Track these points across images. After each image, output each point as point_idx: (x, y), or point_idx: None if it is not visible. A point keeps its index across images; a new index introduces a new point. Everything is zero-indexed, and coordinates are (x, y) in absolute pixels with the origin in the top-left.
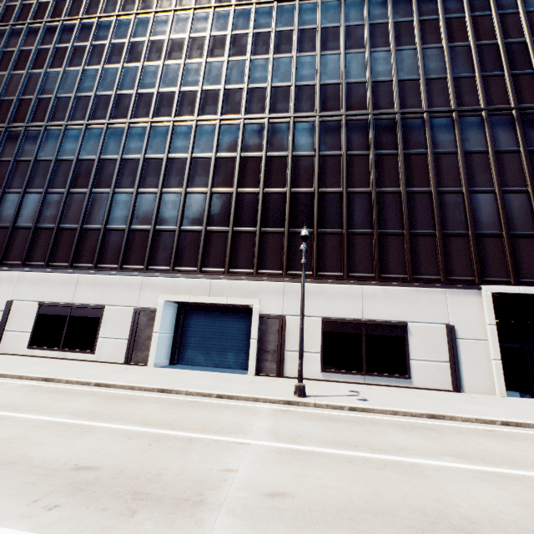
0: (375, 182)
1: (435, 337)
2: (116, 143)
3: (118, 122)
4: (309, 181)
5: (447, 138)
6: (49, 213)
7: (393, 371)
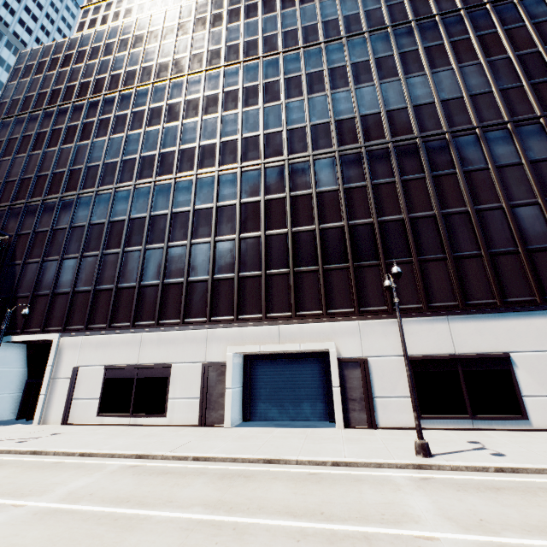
0: (437, 204)
1: (546, 367)
2: (164, 198)
3: (164, 178)
4: (365, 212)
5: (507, 150)
6: (107, 274)
7: (504, 412)
